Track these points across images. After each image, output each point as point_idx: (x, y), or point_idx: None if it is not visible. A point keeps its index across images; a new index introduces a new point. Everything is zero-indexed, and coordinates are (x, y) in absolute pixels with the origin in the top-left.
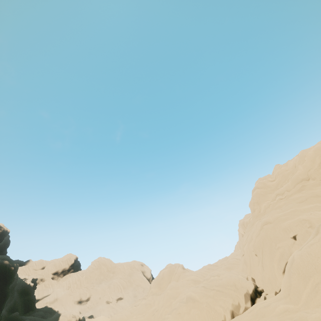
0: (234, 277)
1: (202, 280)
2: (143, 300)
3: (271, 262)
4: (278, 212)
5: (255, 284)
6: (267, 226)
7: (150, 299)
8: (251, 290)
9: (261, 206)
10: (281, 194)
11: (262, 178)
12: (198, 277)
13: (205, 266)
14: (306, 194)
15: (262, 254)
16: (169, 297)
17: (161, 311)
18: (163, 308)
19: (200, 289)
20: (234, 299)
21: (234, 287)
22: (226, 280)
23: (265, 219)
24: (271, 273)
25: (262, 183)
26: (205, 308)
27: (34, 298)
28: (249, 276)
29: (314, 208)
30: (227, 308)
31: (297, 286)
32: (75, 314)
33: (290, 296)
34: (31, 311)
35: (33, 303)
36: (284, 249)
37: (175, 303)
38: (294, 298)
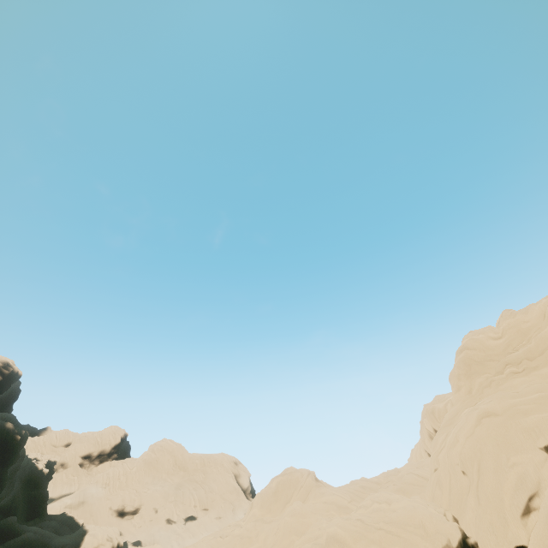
0: (423, 511)
1: (352, 507)
2: (236, 527)
3: (496, 491)
4: (511, 397)
5: (462, 530)
6: (489, 420)
7: (250, 527)
8: (456, 541)
9: (472, 383)
10: (514, 364)
11: (476, 331)
12: (345, 499)
13: (356, 481)
14: None
15: (477, 472)
16: (289, 530)
17: None
18: None
19: (353, 523)
20: None
21: (422, 530)
22: (406, 513)
23: (486, 406)
24: (497, 513)
25: (476, 341)
26: None
27: (46, 495)
28: (448, 511)
29: None
30: None
31: None
32: (113, 535)
33: None
34: (38, 517)
35: (43, 504)
36: (525, 469)
37: (301, 544)
38: None
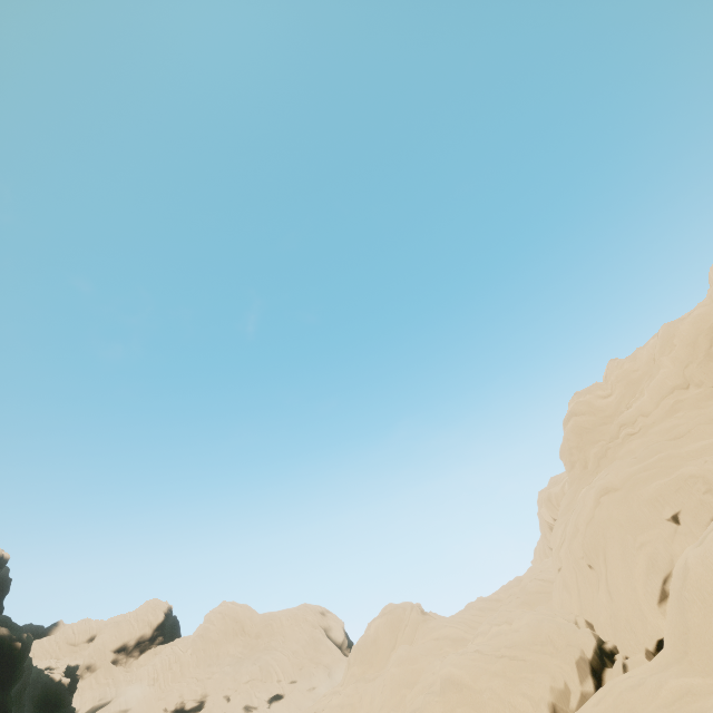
0: (548, 623)
1: (470, 637)
2: (333, 696)
3: (628, 580)
4: (629, 465)
5: (596, 636)
6: (608, 498)
7: (350, 692)
8: (591, 651)
9: (587, 455)
10: (629, 424)
11: (582, 392)
12: (461, 629)
13: (472, 603)
14: (686, 419)
15: (604, 562)
16: (397, 683)
17: None
18: (385, 712)
19: (470, 657)
20: (555, 675)
21: (550, 647)
22: (530, 630)
23: (603, 482)
24: (632, 606)
25: (583, 404)
26: (488, 703)
27: None
28: (580, 617)
29: (711, 449)
30: (540, 698)
31: (703, 630)
32: None
33: (690, 657)
34: None
35: None
36: (654, 547)
37: (414, 698)
38: (700, 660)
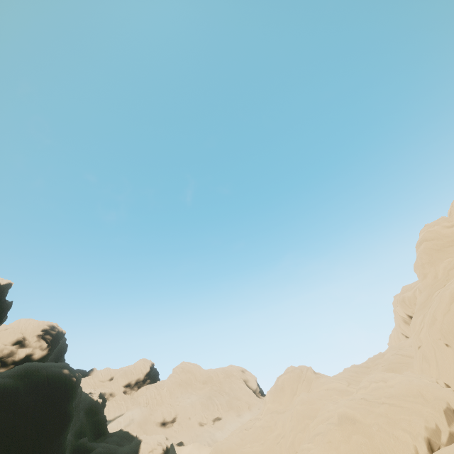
0: (418, 382)
1: (351, 389)
2: (256, 420)
3: None
4: None
5: None
6: None
7: (268, 419)
8: None
9: (437, 268)
10: None
11: (430, 224)
12: (344, 384)
13: (348, 368)
14: None
15: None
16: (302, 416)
17: (291, 438)
18: (294, 433)
19: (358, 402)
20: (427, 418)
21: (421, 399)
22: (403, 387)
23: None
24: None
25: (432, 232)
26: (376, 433)
27: (104, 418)
28: (439, 380)
29: None
30: (418, 433)
31: None
32: (161, 440)
33: None
34: (103, 436)
35: (104, 426)
36: None
37: (315, 426)
38: None
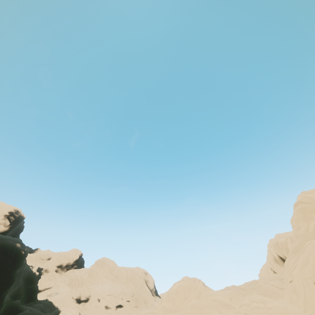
0: (293, 309)
1: (232, 304)
2: (153, 314)
3: None
4: None
5: None
6: None
7: (162, 314)
8: None
9: (308, 224)
10: None
11: (306, 191)
12: (227, 299)
13: (229, 287)
14: None
15: None
16: None
17: None
18: None
19: None
20: None
21: None
22: (280, 311)
23: None
24: None
25: (307, 198)
26: None
27: (37, 288)
28: (307, 311)
29: None
30: None
31: None
32: (75, 314)
33: None
34: (32, 301)
35: (35, 293)
36: None
37: None
38: None
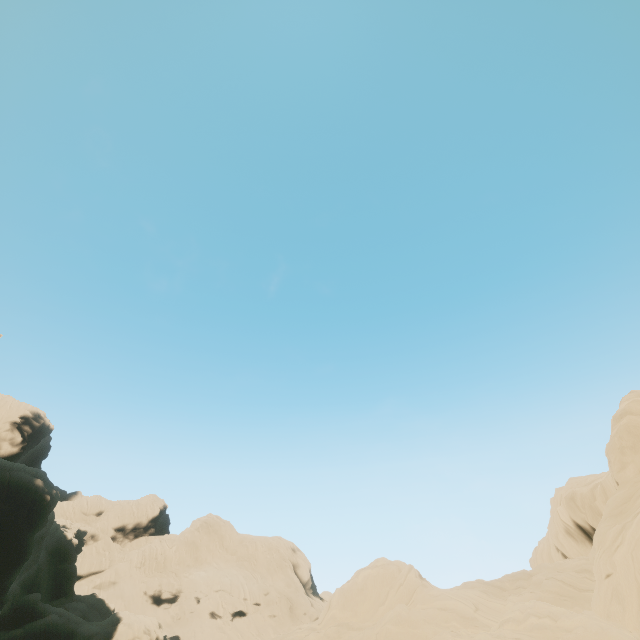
0: (620, 635)
1: (481, 618)
2: (311, 632)
3: None
4: None
5: None
6: None
7: (331, 634)
8: None
9: None
10: None
11: (639, 391)
12: (469, 607)
13: (471, 583)
14: None
15: None
16: None
17: None
18: None
19: None
20: None
21: None
22: (593, 636)
23: None
24: None
25: None
26: None
27: (74, 570)
28: None
29: None
30: None
31: None
32: (151, 626)
33: None
34: (64, 597)
35: (70, 582)
36: None
37: None
38: None
